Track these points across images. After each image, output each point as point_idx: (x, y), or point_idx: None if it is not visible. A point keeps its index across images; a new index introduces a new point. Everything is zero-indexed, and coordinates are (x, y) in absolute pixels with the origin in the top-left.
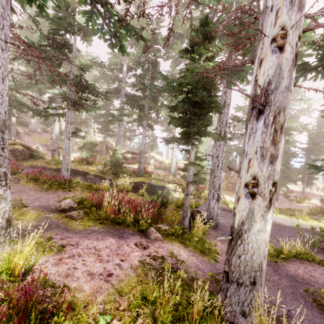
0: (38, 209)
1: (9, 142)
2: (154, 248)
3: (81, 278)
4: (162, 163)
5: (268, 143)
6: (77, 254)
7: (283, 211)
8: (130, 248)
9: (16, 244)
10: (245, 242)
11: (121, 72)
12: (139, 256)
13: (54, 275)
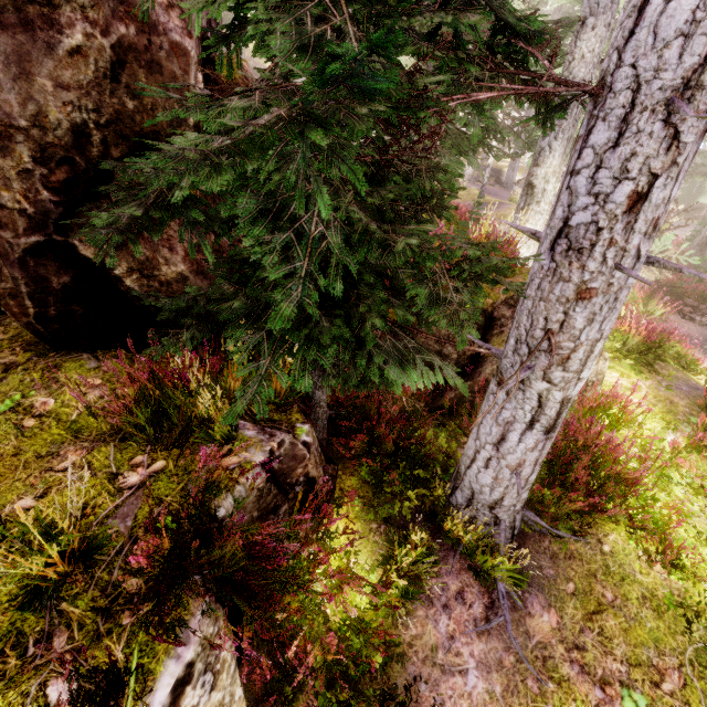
0: None
1: None
2: None
3: None
4: None
5: None
6: None
7: None
8: None
9: None
10: None
11: None
12: None
13: None
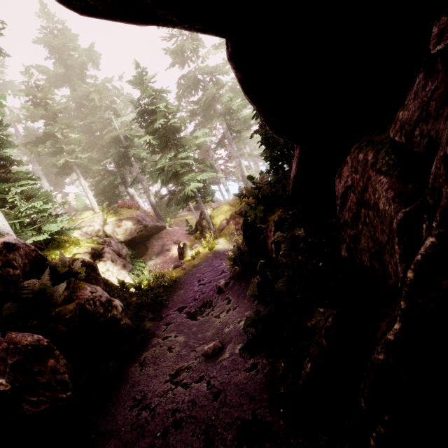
0: None
1: None
2: None
3: None
4: None
5: None
6: None
7: None
8: None
9: None
10: None
11: None
12: None
13: None
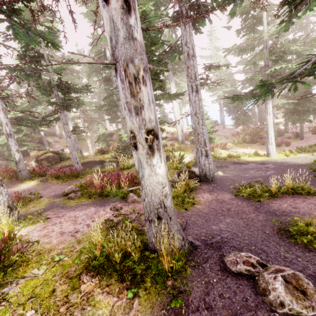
0: (51, 197)
1: (42, 152)
2: (126, 208)
3: (53, 236)
4: (174, 134)
5: (129, 97)
6: (58, 222)
7: (305, 149)
8: (104, 212)
9: (23, 222)
10: (144, 187)
11: (107, 58)
12: (109, 216)
13: (27, 235)
